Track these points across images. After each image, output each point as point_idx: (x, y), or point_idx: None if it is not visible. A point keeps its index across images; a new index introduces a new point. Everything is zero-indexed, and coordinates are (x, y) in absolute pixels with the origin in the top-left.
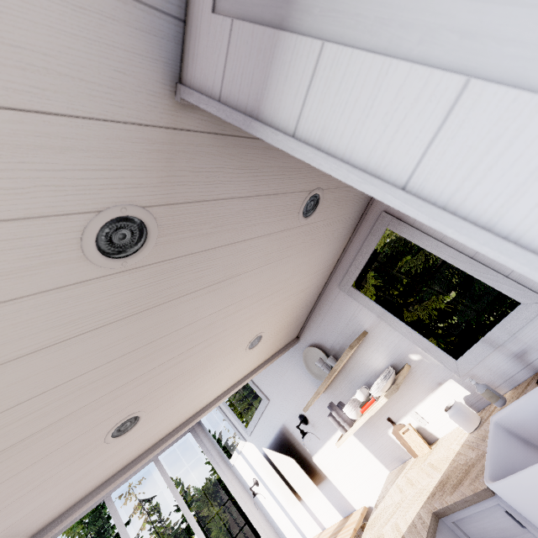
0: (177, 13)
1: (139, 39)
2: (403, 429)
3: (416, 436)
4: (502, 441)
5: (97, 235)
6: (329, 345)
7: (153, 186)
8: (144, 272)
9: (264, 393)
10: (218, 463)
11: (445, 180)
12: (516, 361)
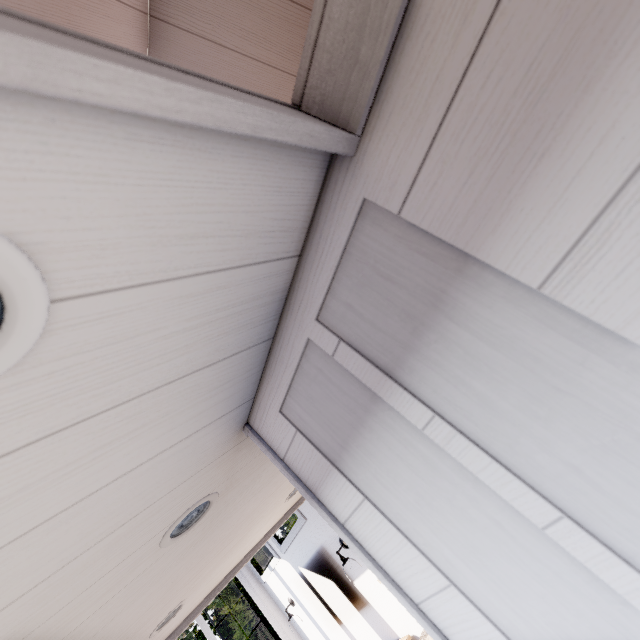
0: (250, 398)
1: (221, 428)
2: None
3: None
4: None
5: (172, 531)
6: None
7: (218, 478)
8: (203, 523)
9: (300, 511)
10: (247, 580)
11: (441, 618)
12: None
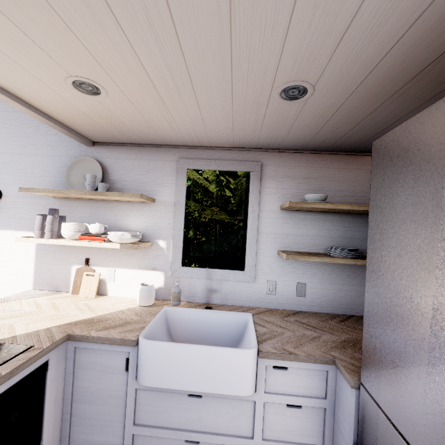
0: None
1: None
2: (91, 273)
3: (95, 283)
4: (161, 322)
5: None
6: (113, 177)
7: None
8: None
9: None
10: None
11: None
12: (206, 292)
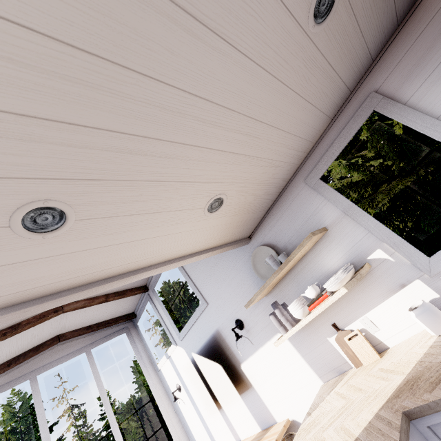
0: None
1: None
2: (350, 336)
3: (364, 343)
4: None
5: None
6: (281, 245)
7: None
8: None
9: (204, 297)
10: (146, 366)
11: None
12: None
